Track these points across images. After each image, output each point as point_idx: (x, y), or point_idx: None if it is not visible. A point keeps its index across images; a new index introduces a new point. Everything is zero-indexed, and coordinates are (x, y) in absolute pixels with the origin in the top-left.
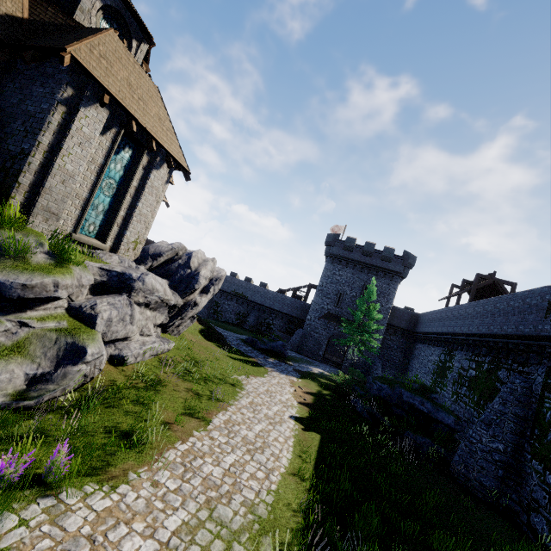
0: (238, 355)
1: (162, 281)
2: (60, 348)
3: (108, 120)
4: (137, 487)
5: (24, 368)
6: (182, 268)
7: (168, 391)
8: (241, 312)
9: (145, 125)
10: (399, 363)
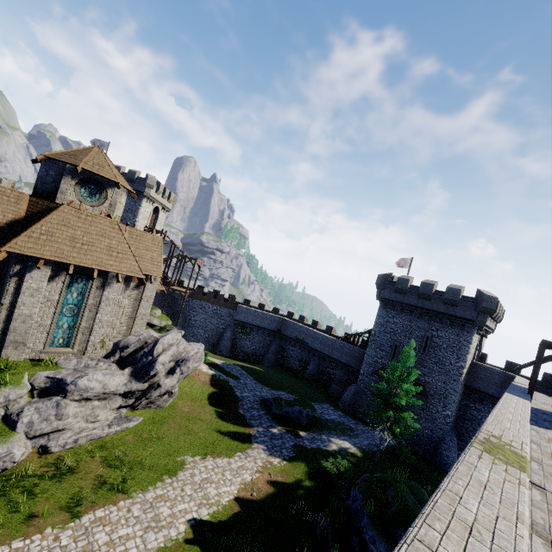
0: (233, 424)
1: (104, 378)
2: None
3: (55, 270)
4: None
5: None
6: (145, 355)
7: (73, 479)
8: (303, 358)
9: (86, 263)
10: None
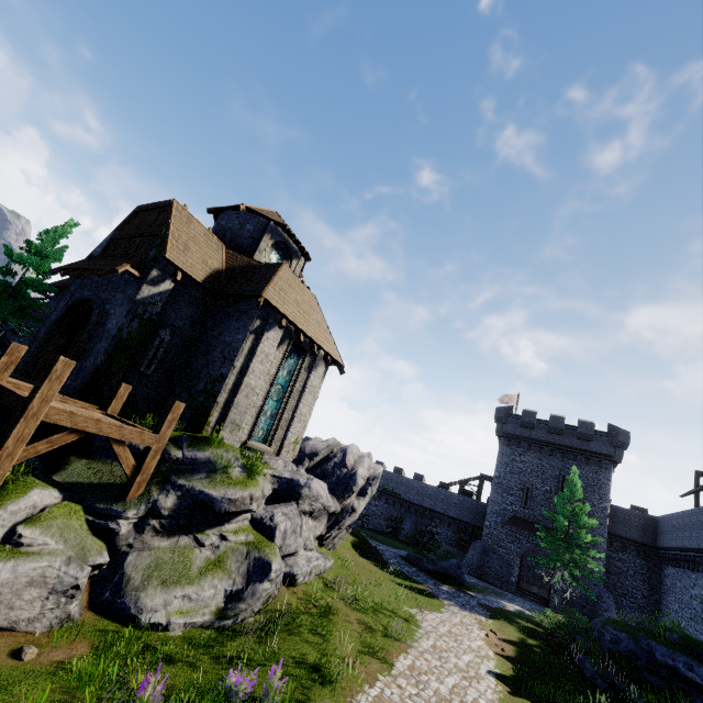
0: (402, 579)
1: (324, 486)
2: (250, 563)
3: (282, 336)
4: None
5: (224, 584)
6: (338, 467)
7: (340, 621)
8: (393, 515)
9: (309, 333)
10: (643, 601)
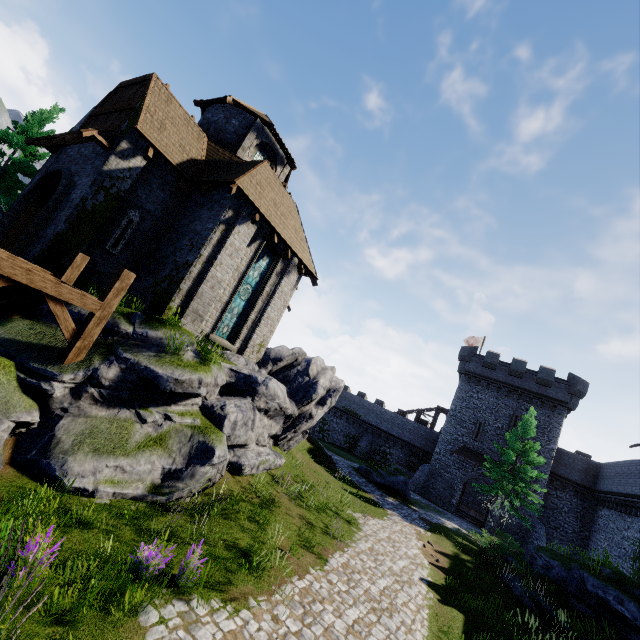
0: (351, 487)
1: (282, 388)
2: (193, 445)
3: (255, 234)
4: (258, 617)
5: (162, 462)
6: (300, 375)
7: (281, 513)
8: (351, 433)
9: (284, 236)
10: (573, 535)
